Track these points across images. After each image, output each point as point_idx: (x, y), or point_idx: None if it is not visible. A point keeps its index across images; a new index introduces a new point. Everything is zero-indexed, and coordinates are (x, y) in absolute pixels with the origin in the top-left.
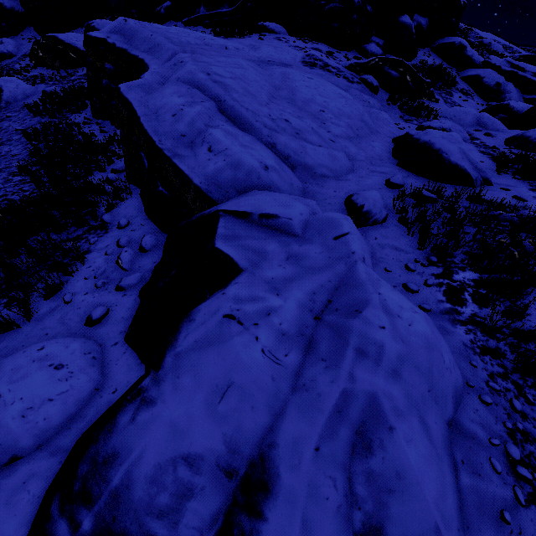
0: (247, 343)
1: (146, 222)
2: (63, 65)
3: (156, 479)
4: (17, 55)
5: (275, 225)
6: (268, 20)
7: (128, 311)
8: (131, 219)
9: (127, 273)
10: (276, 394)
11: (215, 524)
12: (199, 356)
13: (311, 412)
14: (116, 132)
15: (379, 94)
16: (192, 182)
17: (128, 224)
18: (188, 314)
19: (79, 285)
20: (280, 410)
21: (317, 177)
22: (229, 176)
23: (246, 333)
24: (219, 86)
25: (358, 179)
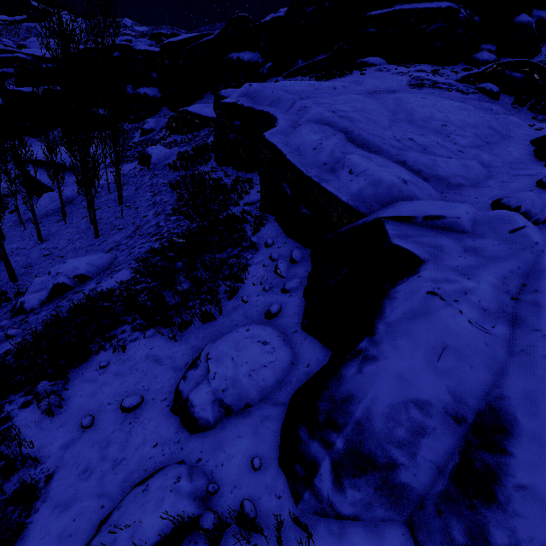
0: (453, 315)
1: (288, 240)
2: (189, 130)
3: (391, 416)
4: (156, 129)
5: (442, 225)
6: (365, 56)
7: (298, 308)
8: (274, 239)
9: (286, 280)
10: (493, 357)
11: (451, 461)
12: (409, 324)
13: (539, 371)
14: (239, 175)
15: (501, 99)
16: (340, 201)
17: (273, 243)
18: (387, 294)
19: (250, 289)
20: (501, 370)
21: (453, 187)
22: (371, 192)
23: (449, 307)
24: (345, 120)
25: (500, 184)
